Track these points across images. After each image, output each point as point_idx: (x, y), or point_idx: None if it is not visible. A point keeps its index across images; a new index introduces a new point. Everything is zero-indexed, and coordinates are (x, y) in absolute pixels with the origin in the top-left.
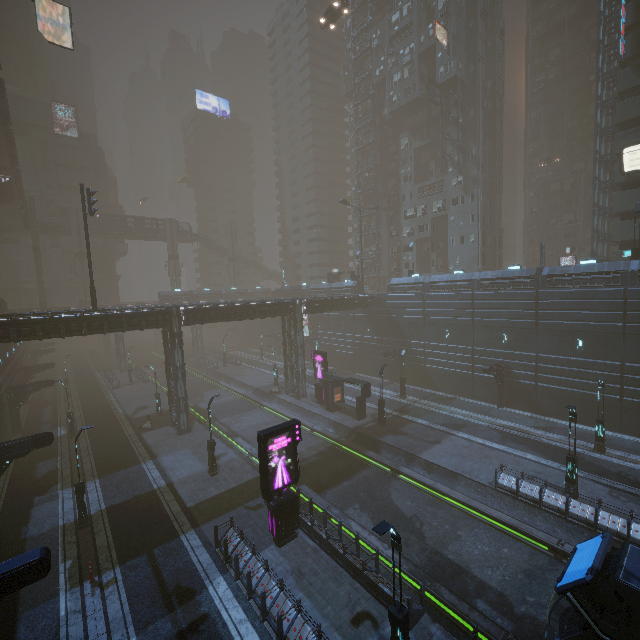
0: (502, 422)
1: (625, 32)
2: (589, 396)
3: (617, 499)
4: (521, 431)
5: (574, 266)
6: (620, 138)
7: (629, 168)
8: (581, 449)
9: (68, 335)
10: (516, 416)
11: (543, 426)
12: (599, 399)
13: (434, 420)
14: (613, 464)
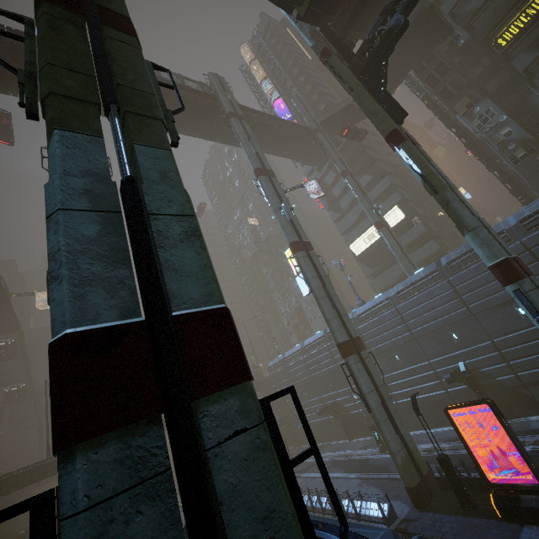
0: (341, 453)
1: (323, 197)
2: None
3: (360, 486)
4: (347, 455)
5: None
6: (346, 241)
7: (357, 253)
8: (374, 455)
9: (24, 485)
10: (355, 443)
11: (366, 445)
12: None
13: (296, 469)
14: (383, 459)
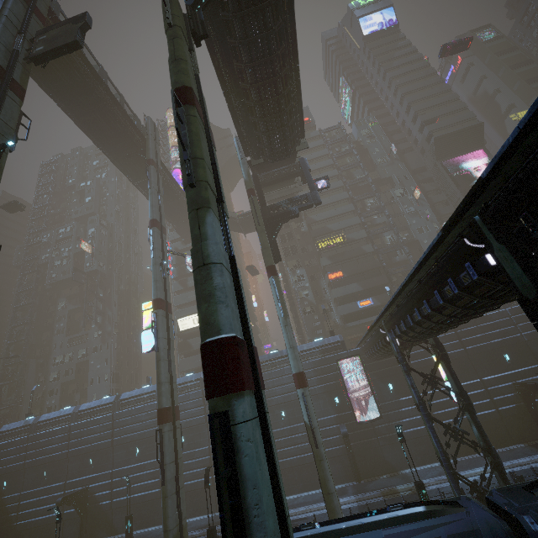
0: None
1: (176, 266)
2: (144, 496)
3: None
4: None
5: (136, 390)
6: (177, 313)
7: (182, 329)
8: None
9: None
10: None
11: None
12: (150, 496)
13: None
14: None
